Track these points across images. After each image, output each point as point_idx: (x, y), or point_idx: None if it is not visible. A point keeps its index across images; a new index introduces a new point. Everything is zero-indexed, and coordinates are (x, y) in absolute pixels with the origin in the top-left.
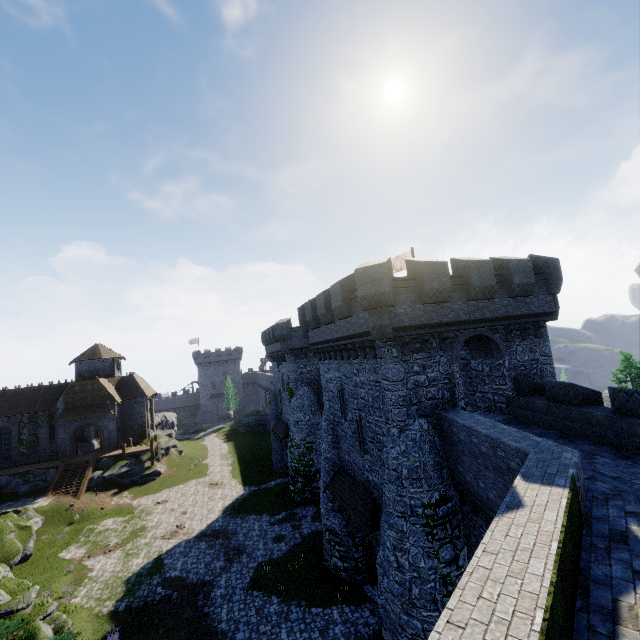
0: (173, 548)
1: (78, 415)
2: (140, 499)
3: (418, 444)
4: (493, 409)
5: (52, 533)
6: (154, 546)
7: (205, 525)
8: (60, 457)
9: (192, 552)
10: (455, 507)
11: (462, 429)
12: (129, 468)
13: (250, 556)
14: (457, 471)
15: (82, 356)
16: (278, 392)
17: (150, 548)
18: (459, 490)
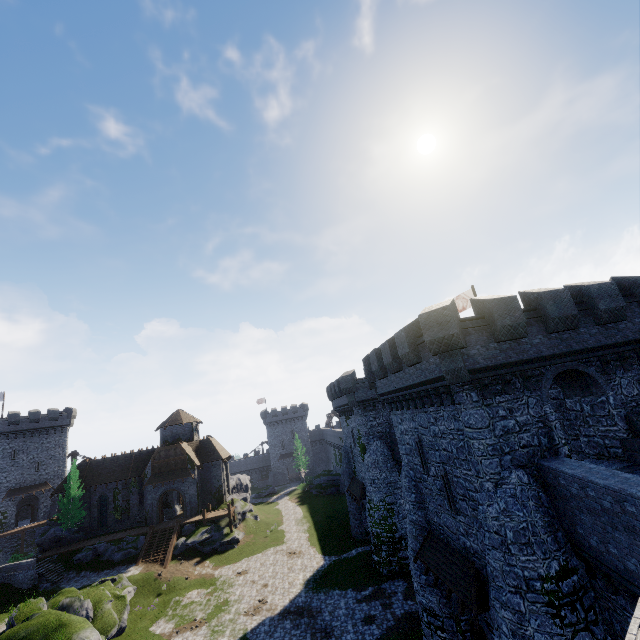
0: (257, 626)
1: (163, 480)
2: (221, 569)
3: (520, 500)
4: (606, 456)
5: (143, 604)
6: (238, 623)
7: (288, 600)
8: (148, 523)
9: (277, 632)
10: (583, 581)
11: (572, 480)
12: (209, 535)
13: (339, 639)
14: (576, 534)
15: (166, 422)
16: (349, 448)
17: (235, 625)
18: (583, 559)
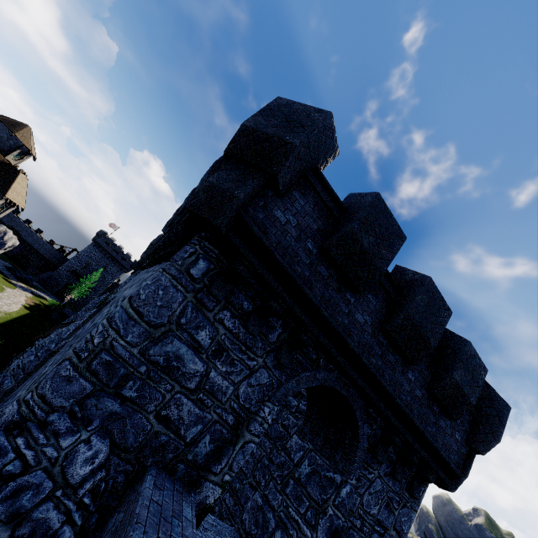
0: None
1: None
2: None
3: None
4: None
5: None
6: None
7: None
8: None
9: None
10: None
11: None
12: None
13: None
14: None
15: (2, 116)
16: None
17: None
18: None
